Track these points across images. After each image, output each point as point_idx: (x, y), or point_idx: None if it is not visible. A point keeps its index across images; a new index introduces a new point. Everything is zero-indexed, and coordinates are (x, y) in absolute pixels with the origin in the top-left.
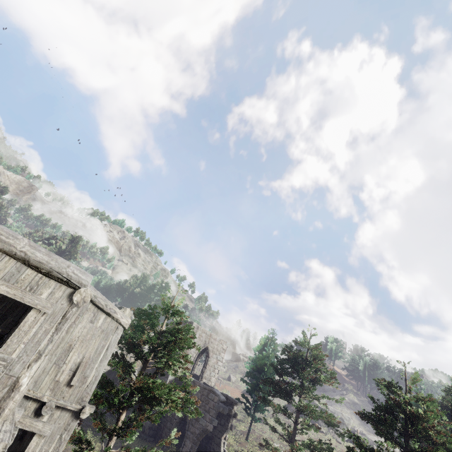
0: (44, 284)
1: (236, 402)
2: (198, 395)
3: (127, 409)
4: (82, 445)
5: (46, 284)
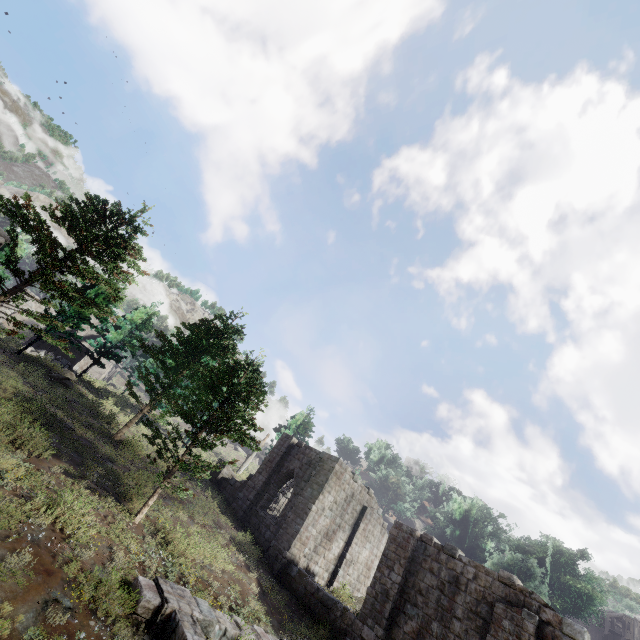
0: None
1: None
2: None
3: None
4: None
5: None
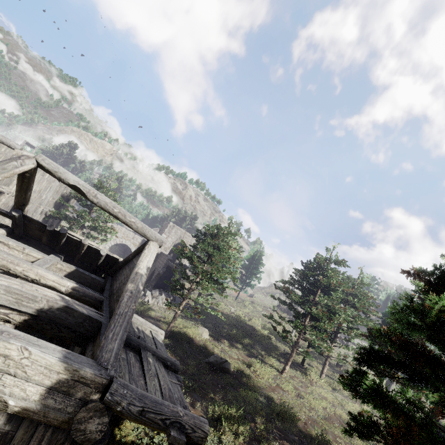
0: (2, 147)
1: (188, 267)
2: (162, 260)
3: (81, 229)
4: None
5: (3, 147)
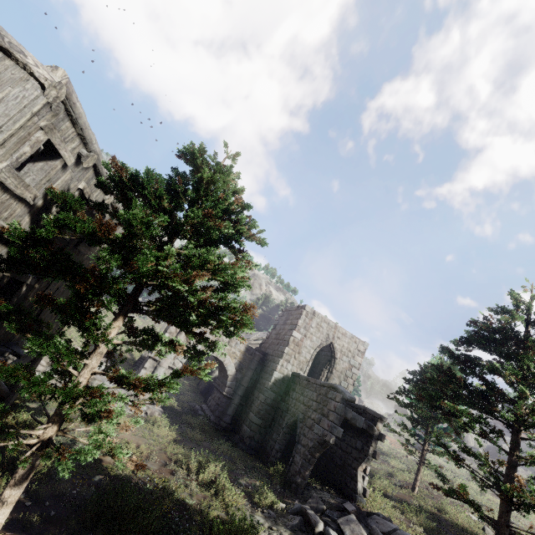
0: None
1: (381, 416)
2: (312, 396)
3: (125, 314)
4: (24, 333)
5: None
